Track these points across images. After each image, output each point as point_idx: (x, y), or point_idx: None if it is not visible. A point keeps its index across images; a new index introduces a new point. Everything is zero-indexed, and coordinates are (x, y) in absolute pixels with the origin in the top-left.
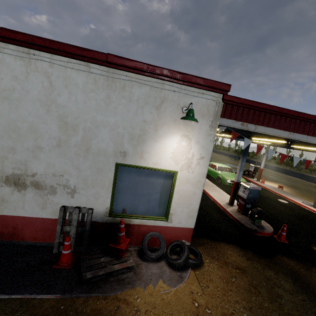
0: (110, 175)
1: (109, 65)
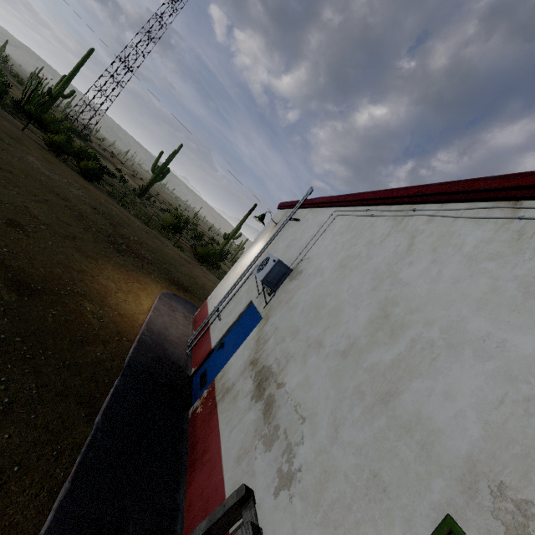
0: None
1: None
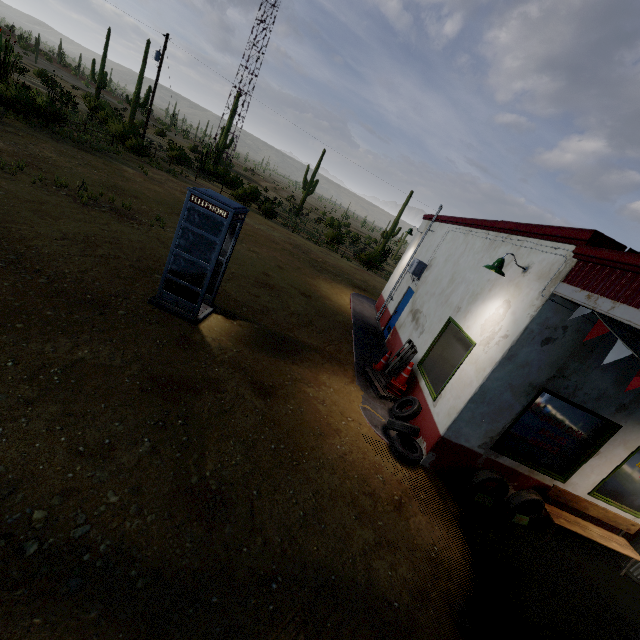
0: (441, 326)
1: (496, 230)
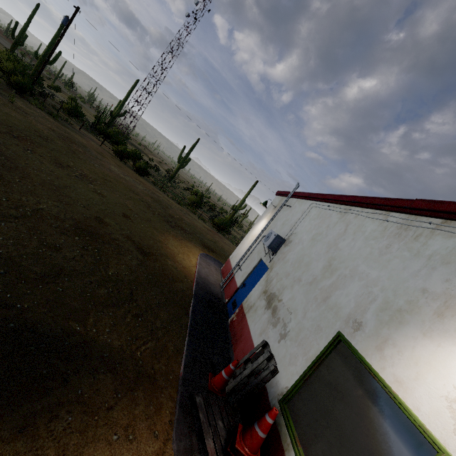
0: (322, 343)
1: (411, 212)
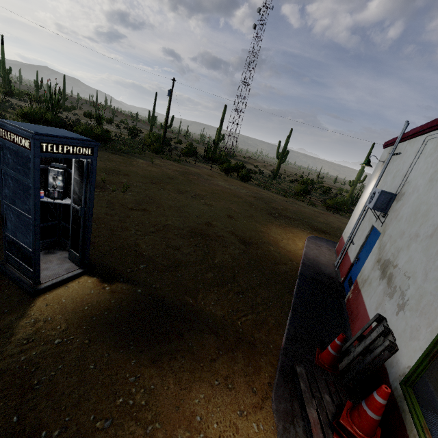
0: None
1: None
